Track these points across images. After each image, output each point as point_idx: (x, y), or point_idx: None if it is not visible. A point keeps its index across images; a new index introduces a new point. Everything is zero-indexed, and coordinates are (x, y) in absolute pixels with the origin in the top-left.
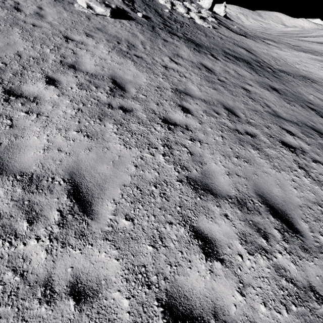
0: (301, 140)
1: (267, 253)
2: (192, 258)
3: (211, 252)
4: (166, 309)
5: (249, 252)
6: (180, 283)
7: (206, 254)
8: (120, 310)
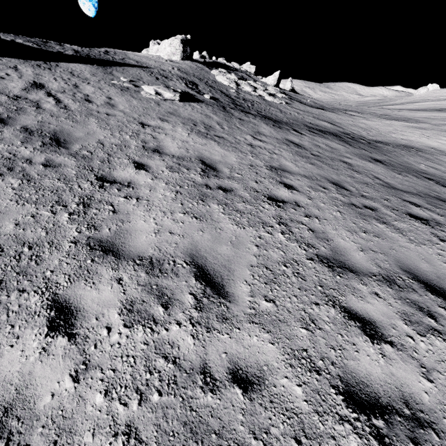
0: (430, 211)
1: (440, 333)
2: (355, 340)
3: (375, 334)
4: (346, 397)
5: (418, 333)
6: (352, 368)
7: (369, 336)
8: (295, 398)
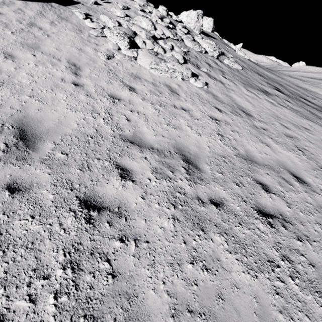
0: None
1: None
2: None
3: None
4: None
5: None
6: None
7: None
8: None
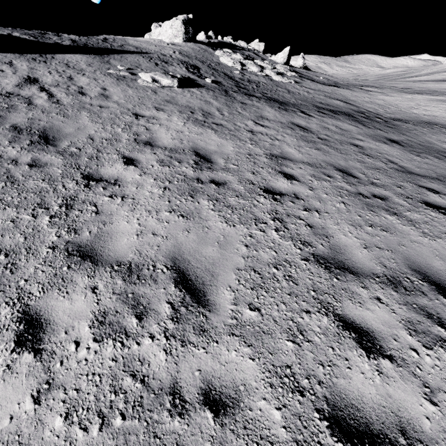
0: None
1: None
2: (348, 355)
3: (372, 347)
4: (332, 423)
5: (424, 345)
6: (342, 388)
7: (365, 350)
8: (273, 424)
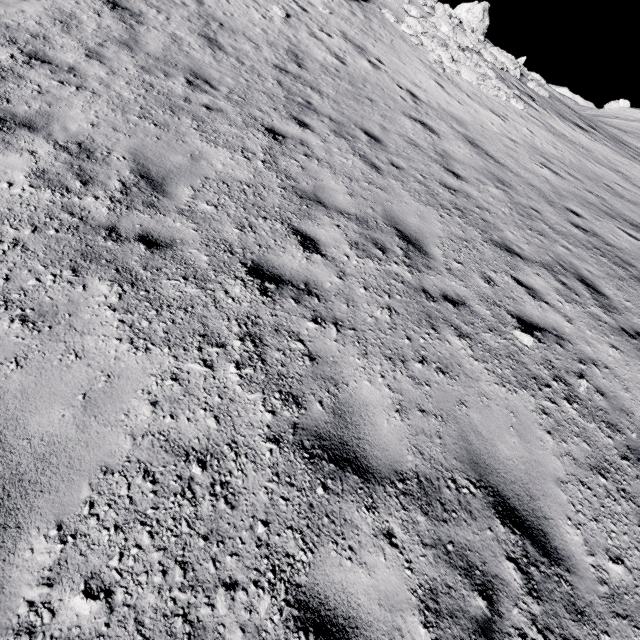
0: None
1: None
2: None
3: None
4: None
5: None
6: None
7: None
8: None
